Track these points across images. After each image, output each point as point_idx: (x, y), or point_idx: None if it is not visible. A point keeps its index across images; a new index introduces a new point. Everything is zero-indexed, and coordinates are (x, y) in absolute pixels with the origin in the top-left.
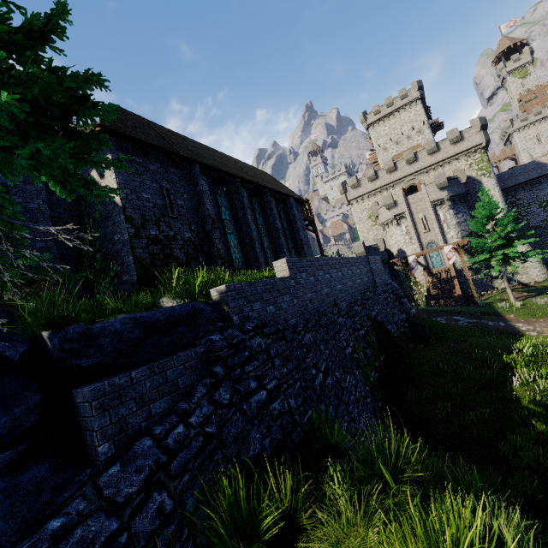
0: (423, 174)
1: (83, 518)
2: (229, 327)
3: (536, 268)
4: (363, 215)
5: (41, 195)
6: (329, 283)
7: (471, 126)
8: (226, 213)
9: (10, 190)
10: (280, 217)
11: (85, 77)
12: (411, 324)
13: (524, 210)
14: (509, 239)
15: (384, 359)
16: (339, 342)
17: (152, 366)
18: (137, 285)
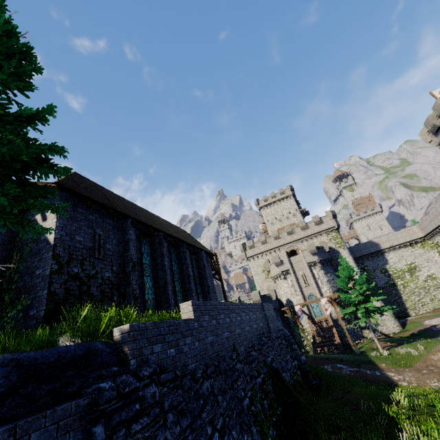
0: (299, 242)
1: None
2: (124, 372)
3: (391, 321)
4: (258, 269)
5: None
6: (229, 327)
7: (326, 215)
8: (147, 258)
9: None
10: (192, 266)
11: (50, 147)
12: (303, 371)
13: (371, 274)
14: (366, 295)
15: (281, 412)
16: (237, 392)
17: (15, 425)
18: (42, 321)
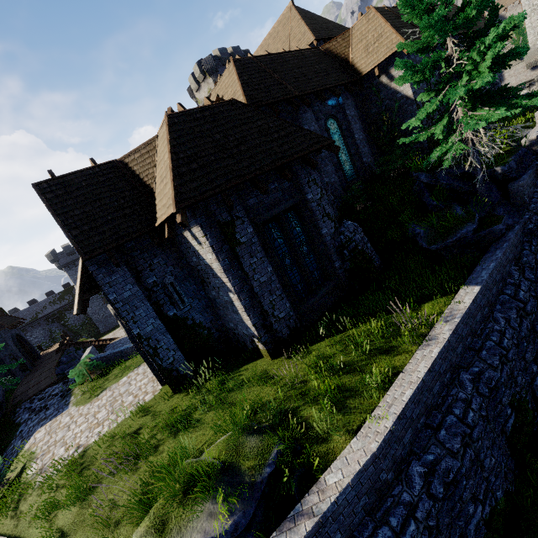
0: None
1: (531, 216)
2: (537, 158)
3: None
4: None
5: (352, 105)
6: None
7: None
8: None
9: (344, 107)
10: None
11: None
12: None
13: None
14: None
15: None
16: None
17: (529, 176)
18: (427, 149)
